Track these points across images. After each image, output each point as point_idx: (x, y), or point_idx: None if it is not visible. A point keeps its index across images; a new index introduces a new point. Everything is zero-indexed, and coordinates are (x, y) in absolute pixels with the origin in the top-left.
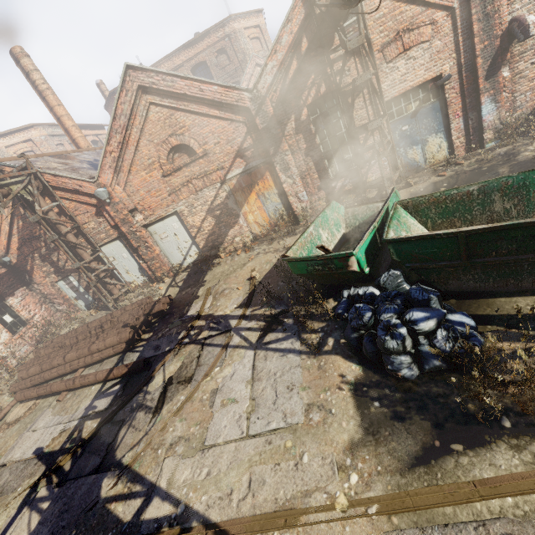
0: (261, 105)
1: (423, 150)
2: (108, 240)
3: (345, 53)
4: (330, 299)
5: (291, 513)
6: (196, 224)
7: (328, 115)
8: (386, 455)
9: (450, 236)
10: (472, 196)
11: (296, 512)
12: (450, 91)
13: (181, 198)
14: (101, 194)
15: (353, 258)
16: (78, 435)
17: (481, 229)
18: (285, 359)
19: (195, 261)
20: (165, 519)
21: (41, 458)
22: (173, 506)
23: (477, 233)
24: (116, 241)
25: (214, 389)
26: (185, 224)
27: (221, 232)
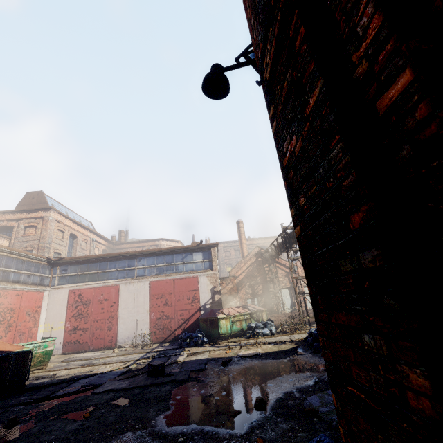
0: None
1: None
2: (284, 287)
3: None
4: None
5: None
6: None
7: None
8: None
9: None
10: None
11: None
12: None
13: None
14: (296, 268)
15: None
16: None
17: None
18: None
19: None
20: None
21: None
22: None
23: None
24: (286, 289)
25: None
26: None
27: None
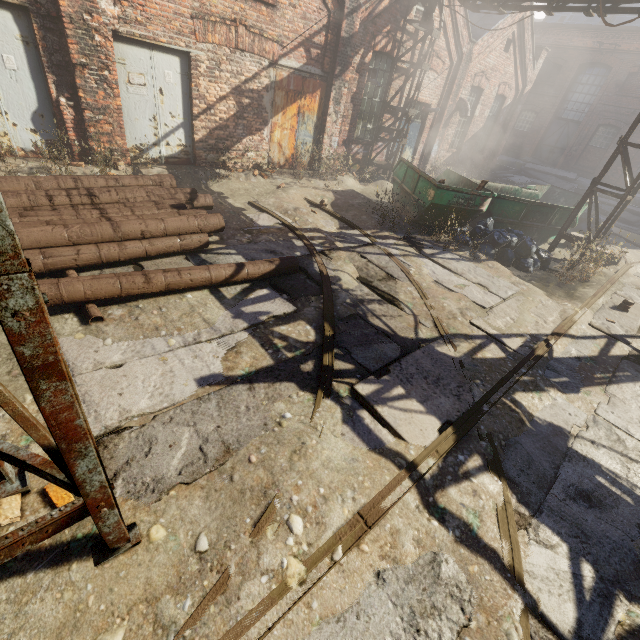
0: (354, 11)
1: (402, 155)
2: None
3: (426, 35)
4: (443, 234)
5: (570, 318)
6: (209, 97)
7: (377, 75)
8: (560, 297)
9: (525, 203)
10: (497, 191)
11: (571, 317)
12: (428, 121)
13: (210, 39)
14: None
15: (489, 200)
16: (290, 341)
17: (539, 203)
18: (462, 263)
19: (171, 156)
20: (526, 344)
21: (251, 381)
22: (520, 337)
23: (535, 205)
24: (2, 10)
25: (432, 281)
26: (187, 84)
27: (236, 133)
